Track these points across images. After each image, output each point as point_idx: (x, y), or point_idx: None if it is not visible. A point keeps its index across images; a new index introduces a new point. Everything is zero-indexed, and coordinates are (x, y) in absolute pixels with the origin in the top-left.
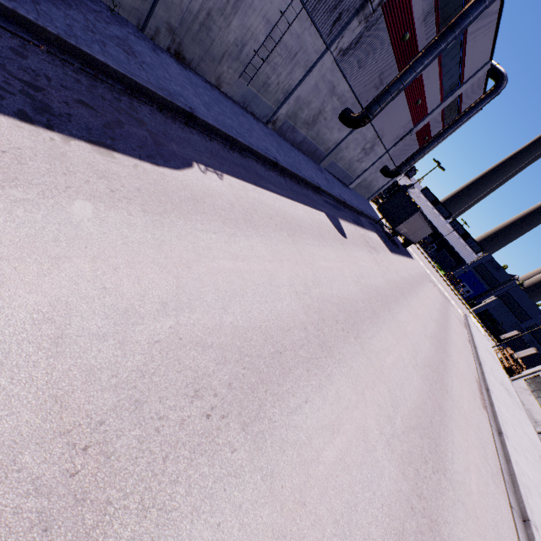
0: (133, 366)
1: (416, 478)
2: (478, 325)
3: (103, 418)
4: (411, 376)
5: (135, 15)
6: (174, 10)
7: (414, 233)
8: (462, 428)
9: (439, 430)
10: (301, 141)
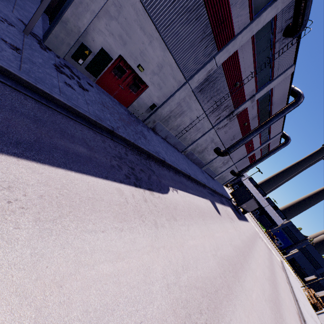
0: (184, 297)
1: None
2: (289, 269)
3: (184, 321)
4: (265, 307)
5: (142, 117)
6: (158, 116)
7: (249, 207)
8: None
9: None
10: (195, 158)
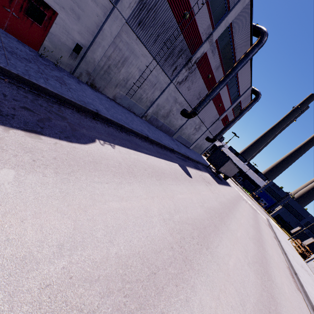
0: None
1: None
2: (276, 225)
3: None
4: (247, 273)
5: (69, 67)
6: (90, 65)
7: (229, 172)
8: (290, 312)
9: None
10: (161, 125)
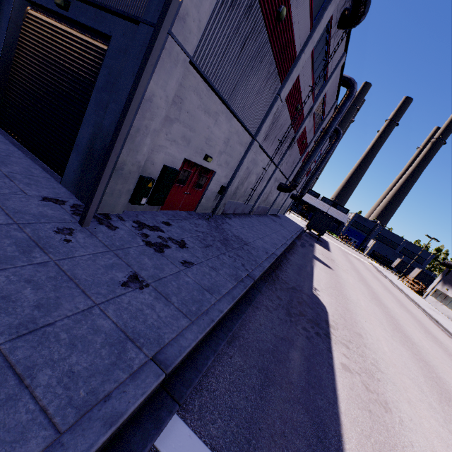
0: None
1: None
2: (377, 265)
3: None
4: (435, 347)
5: (211, 208)
6: (227, 197)
7: None
8: None
9: None
10: (260, 210)
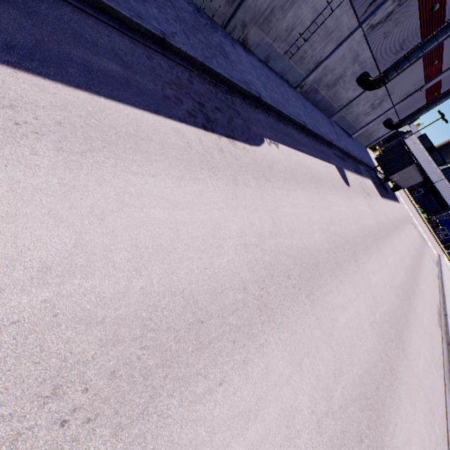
0: (267, 260)
1: (385, 346)
2: (449, 266)
3: (264, 279)
4: (388, 292)
5: (222, 18)
6: (249, 12)
7: (405, 181)
8: (419, 332)
9: (403, 328)
10: (319, 100)
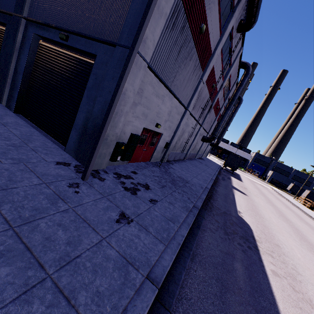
0: None
1: None
2: (276, 189)
3: None
4: None
5: (160, 158)
6: (170, 149)
7: None
8: None
9: None
10: (191, 155)
